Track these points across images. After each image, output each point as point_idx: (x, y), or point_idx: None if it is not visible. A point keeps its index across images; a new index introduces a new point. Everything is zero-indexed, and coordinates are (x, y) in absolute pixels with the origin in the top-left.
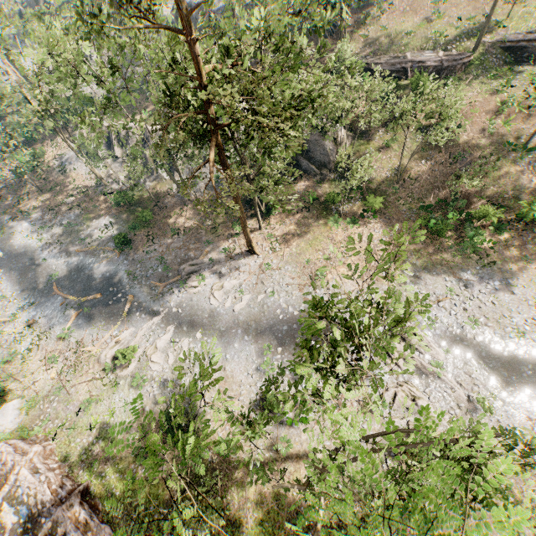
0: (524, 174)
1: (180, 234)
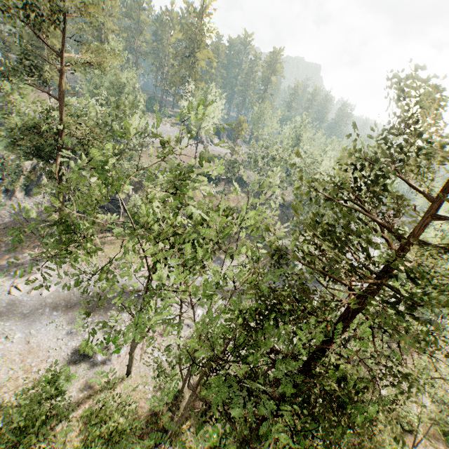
0: None
1: None
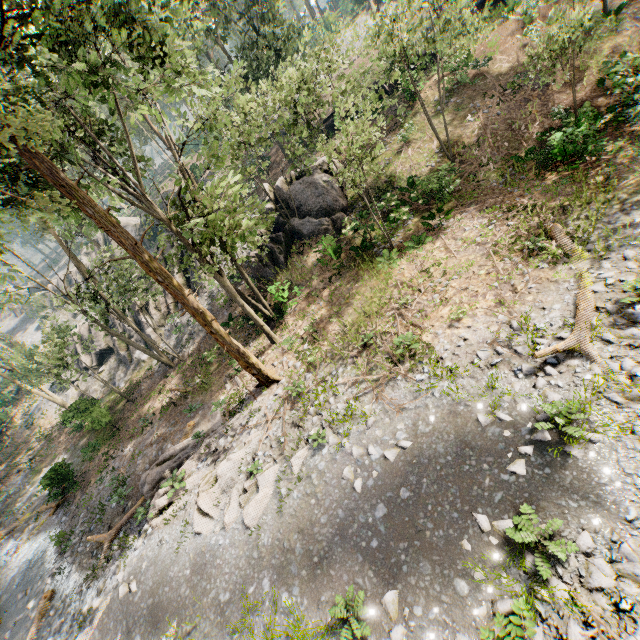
0: None
1: (154, 422)
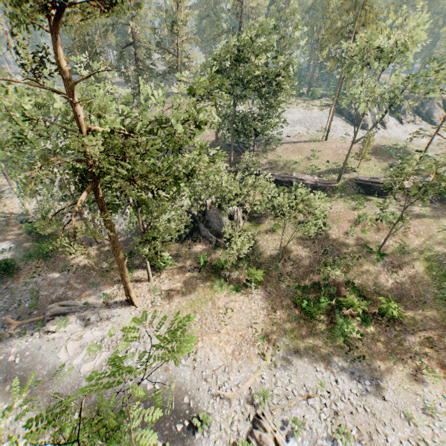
0: (382, 274)
1: (70, 271)
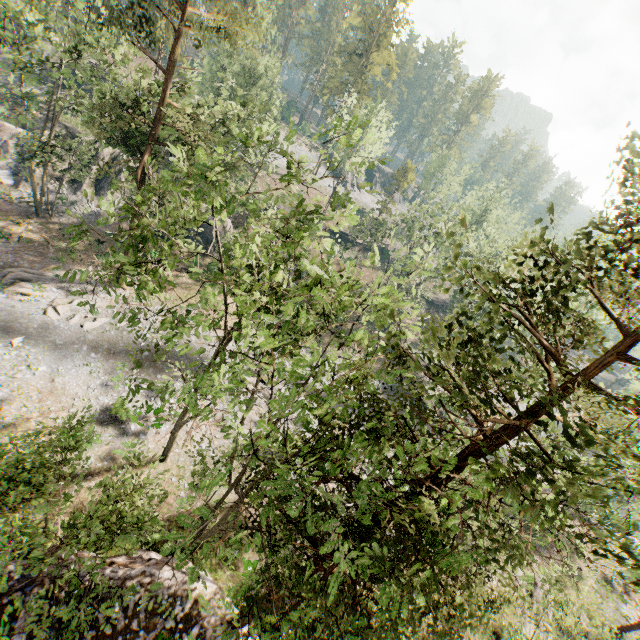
0: None
1: (12, 241)
